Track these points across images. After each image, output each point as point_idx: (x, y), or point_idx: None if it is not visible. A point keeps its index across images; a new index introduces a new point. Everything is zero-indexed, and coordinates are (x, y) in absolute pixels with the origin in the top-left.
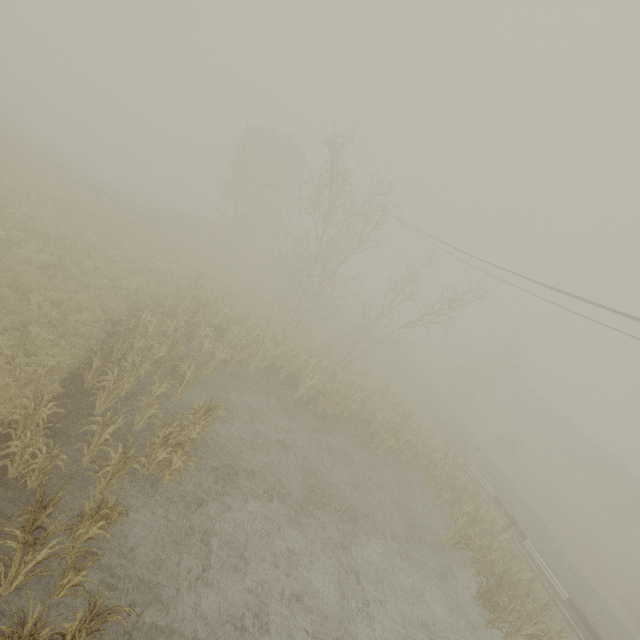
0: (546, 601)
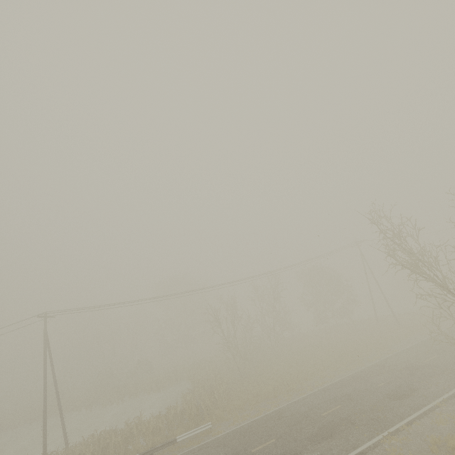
0: (101, 437)
